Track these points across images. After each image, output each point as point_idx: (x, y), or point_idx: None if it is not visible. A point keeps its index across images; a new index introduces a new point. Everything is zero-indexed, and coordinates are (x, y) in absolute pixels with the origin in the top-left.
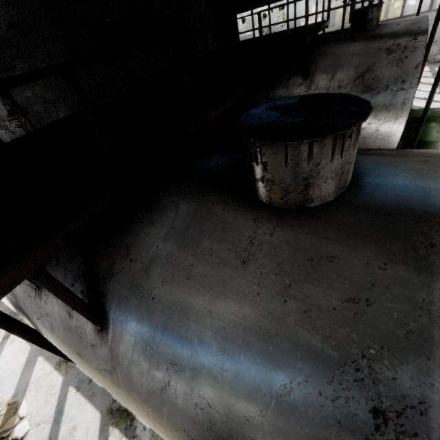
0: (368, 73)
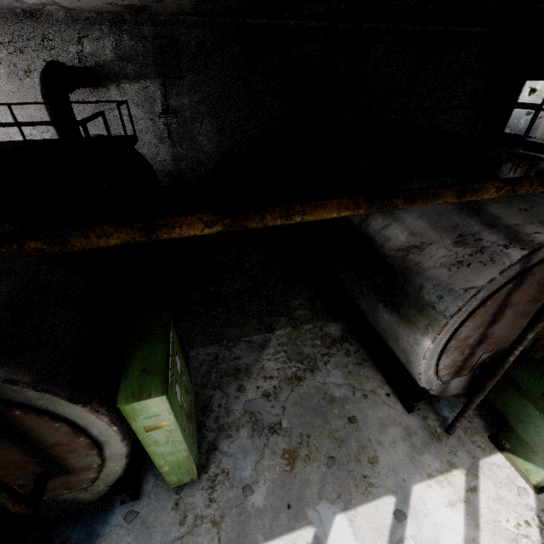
0: (416, 251)
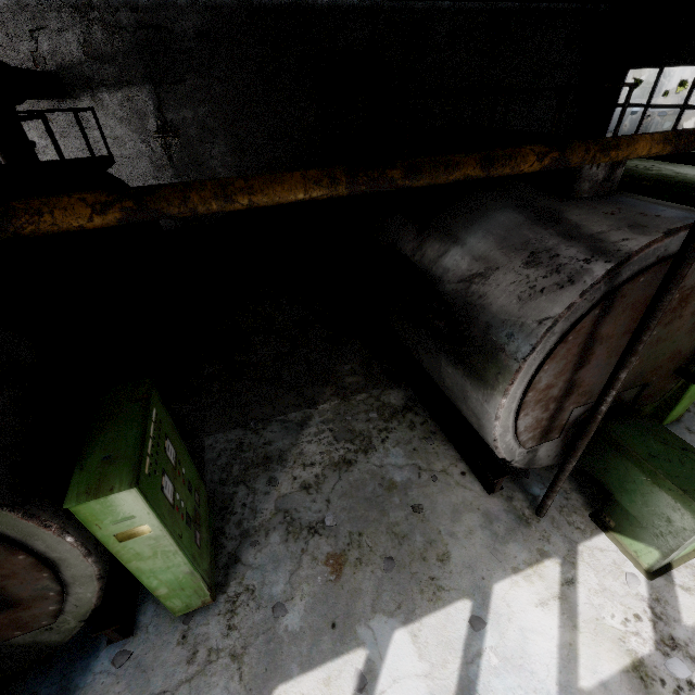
0: (480, 281)
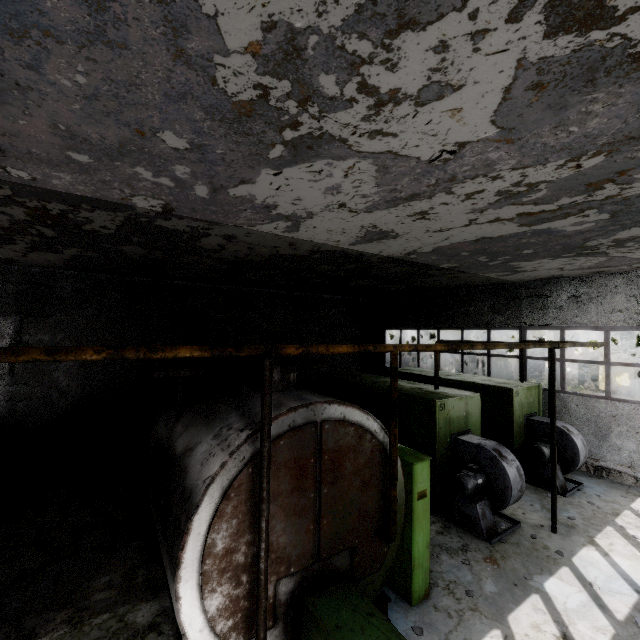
0: (189, 453)
